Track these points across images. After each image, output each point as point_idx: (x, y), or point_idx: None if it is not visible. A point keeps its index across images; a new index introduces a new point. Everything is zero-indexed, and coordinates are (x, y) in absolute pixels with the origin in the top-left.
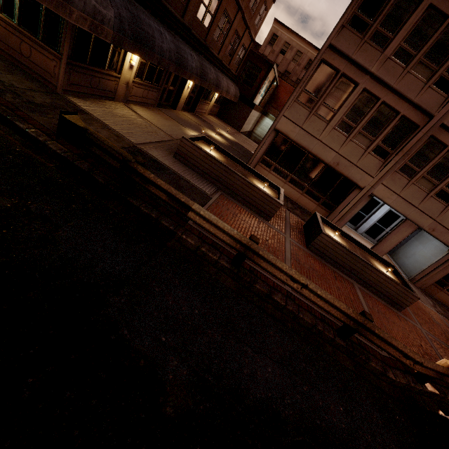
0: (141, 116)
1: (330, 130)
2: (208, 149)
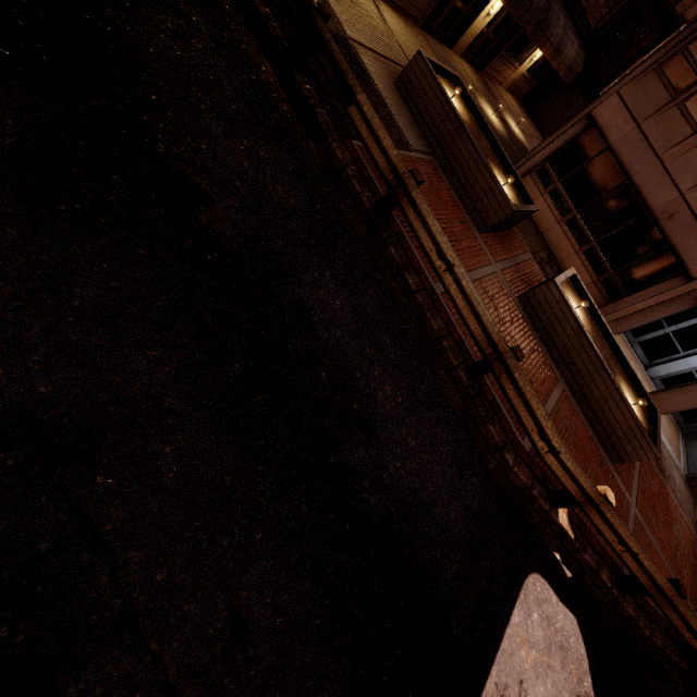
0: (385, 20)
1: (691, 147)
2: (450, 95)
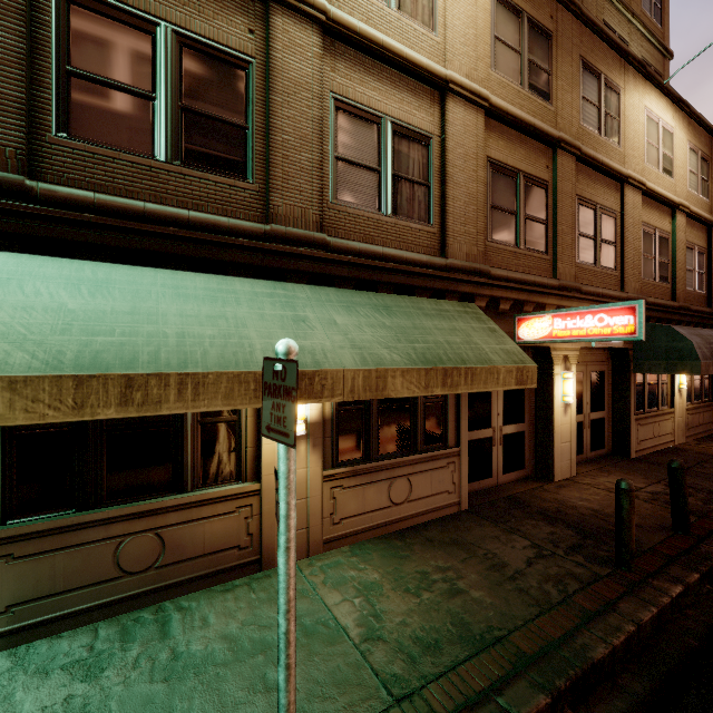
0: None
1: None
2: None
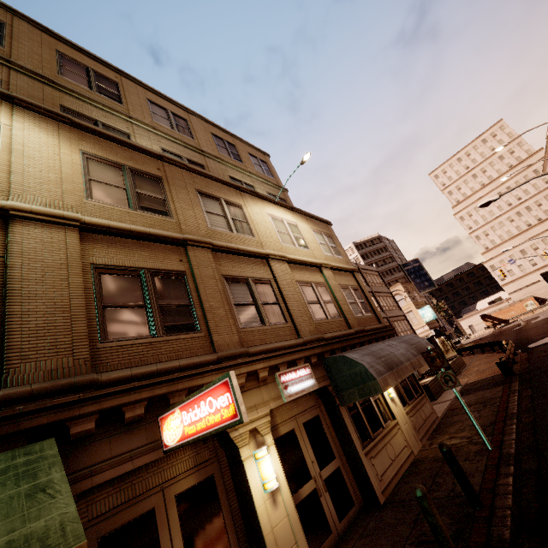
0: None
1: None
2: None
